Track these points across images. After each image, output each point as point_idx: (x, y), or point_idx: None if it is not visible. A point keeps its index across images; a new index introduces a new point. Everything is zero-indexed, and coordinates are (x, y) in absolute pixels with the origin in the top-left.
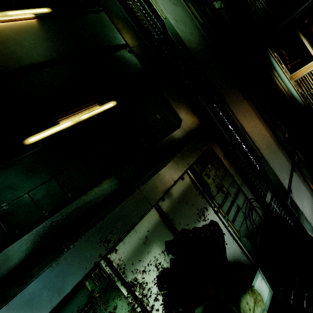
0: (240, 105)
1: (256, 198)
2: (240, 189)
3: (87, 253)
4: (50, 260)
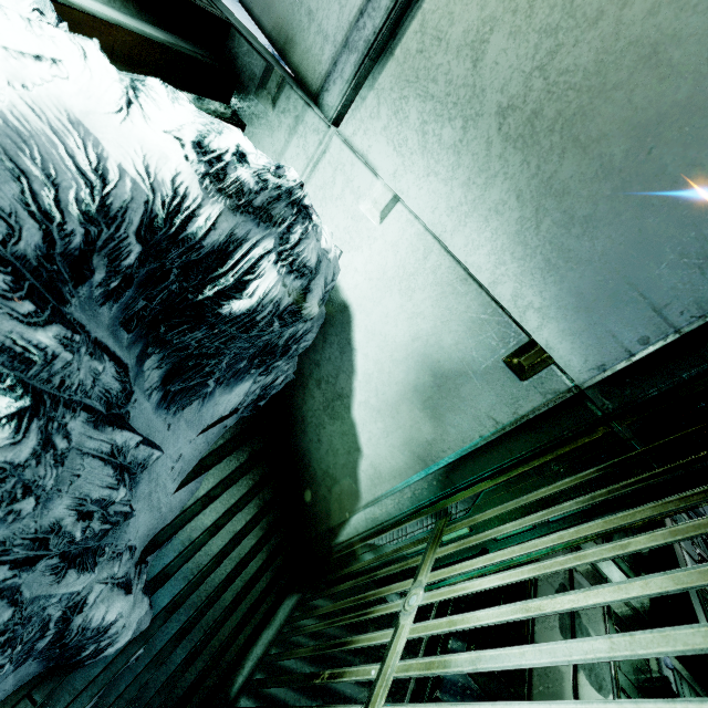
0: None
1: None
2: None
3: None
4: None
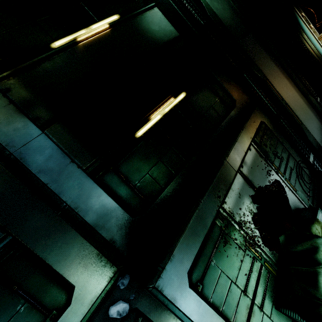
0: (276, 77)
1: (302, 160)
2: (289, 153)
3: (211, 204)
4: (194, 209)
